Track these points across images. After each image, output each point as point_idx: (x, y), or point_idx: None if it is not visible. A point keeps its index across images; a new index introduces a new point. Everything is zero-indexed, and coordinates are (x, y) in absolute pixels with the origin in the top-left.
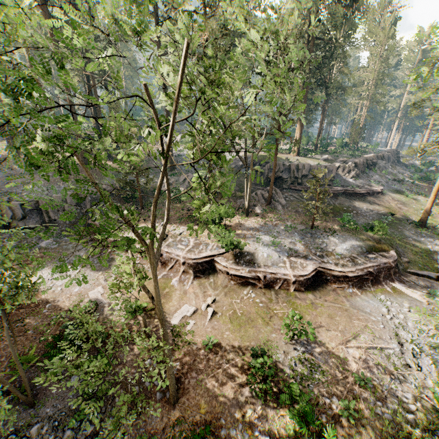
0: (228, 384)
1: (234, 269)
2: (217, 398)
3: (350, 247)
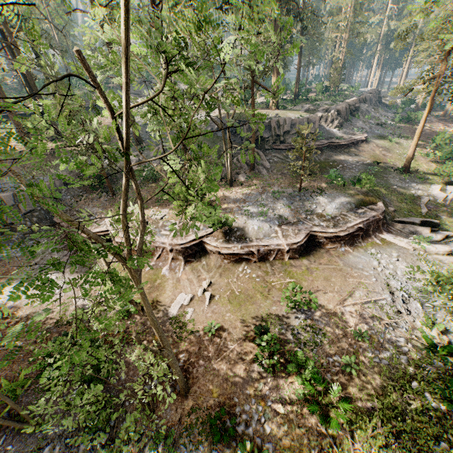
0: (236, 365)
1: (225, 248)
2: (228, 380)
3: (339, 205)
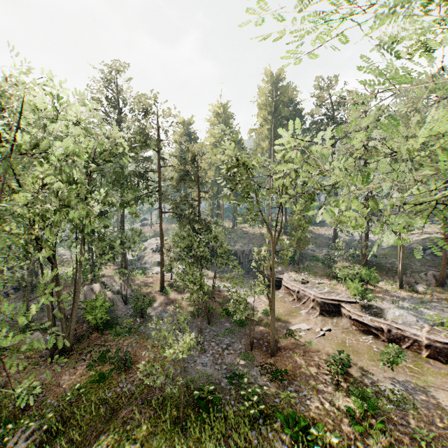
0: (312, 367)
1: (356, 315)
2: (300, 368)
3: None
